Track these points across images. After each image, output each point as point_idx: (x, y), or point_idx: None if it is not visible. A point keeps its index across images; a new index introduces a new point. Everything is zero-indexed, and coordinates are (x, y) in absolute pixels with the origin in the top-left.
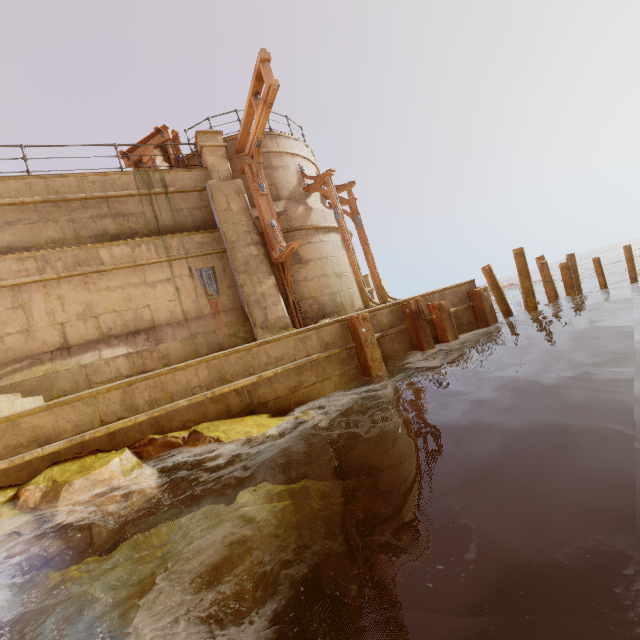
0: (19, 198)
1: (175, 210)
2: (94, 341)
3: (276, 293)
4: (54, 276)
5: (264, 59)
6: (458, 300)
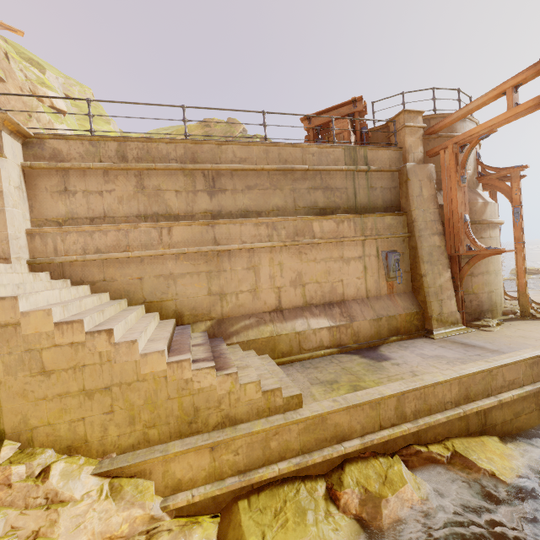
0: (258, 164)
1: (370, 188)
2: (299, 307)
3: (451, 287)
4: (281, 244)
5: None
6: None
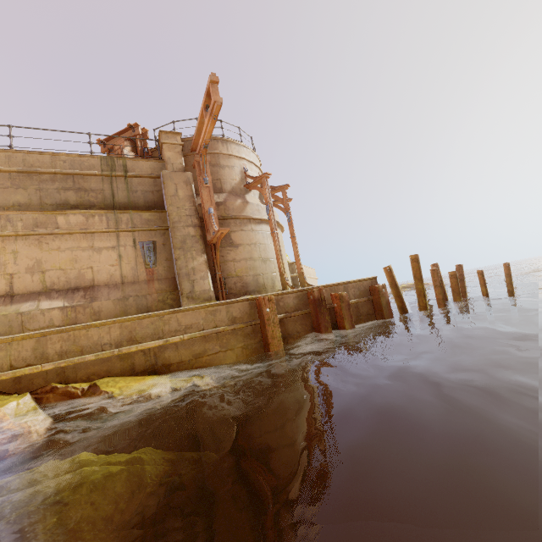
0: None
1: (131, 191)
2: (37, 292)
3: (205, 269)
4: (12, 233)
5: (213, 81)
6: (360, 293)
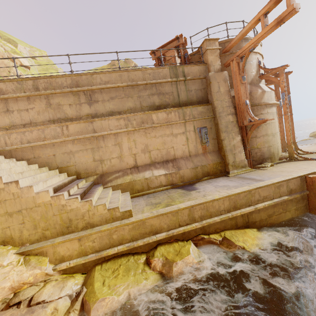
0: (116, 83)
1: (188, 91)
2: (148, 164)
3: (241, 145)
4: (133, 129)
5: None
6: None
